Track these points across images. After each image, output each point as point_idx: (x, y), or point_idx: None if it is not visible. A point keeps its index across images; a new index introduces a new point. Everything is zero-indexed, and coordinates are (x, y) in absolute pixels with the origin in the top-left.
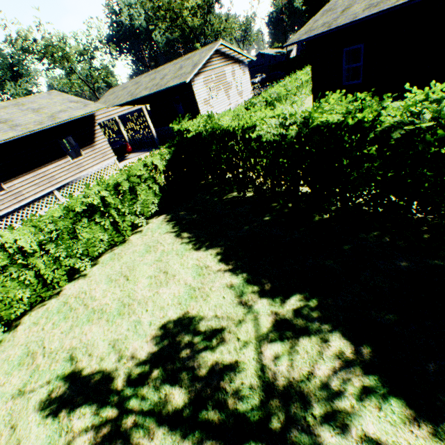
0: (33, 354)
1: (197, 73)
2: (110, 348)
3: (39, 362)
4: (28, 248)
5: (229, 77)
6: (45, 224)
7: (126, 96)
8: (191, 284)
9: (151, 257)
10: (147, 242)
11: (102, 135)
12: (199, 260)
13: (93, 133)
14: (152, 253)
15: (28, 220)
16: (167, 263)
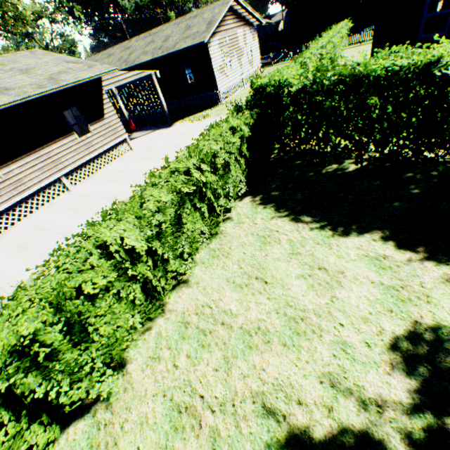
0: (188, 409)
1: (212, 33)
2: (327, 388)
3: (210, 423)
4: (140, 250)
5: (241, 41)
6: (151, 212)
7: (117, 63)
8: (381, 281)
9: (279, 250)
10: (252, 231)
11: (111, 106)
12: (361, 249)
13: (101, 104)
14: (275, 245)
15: (111, 209)
16: (313, 257)
